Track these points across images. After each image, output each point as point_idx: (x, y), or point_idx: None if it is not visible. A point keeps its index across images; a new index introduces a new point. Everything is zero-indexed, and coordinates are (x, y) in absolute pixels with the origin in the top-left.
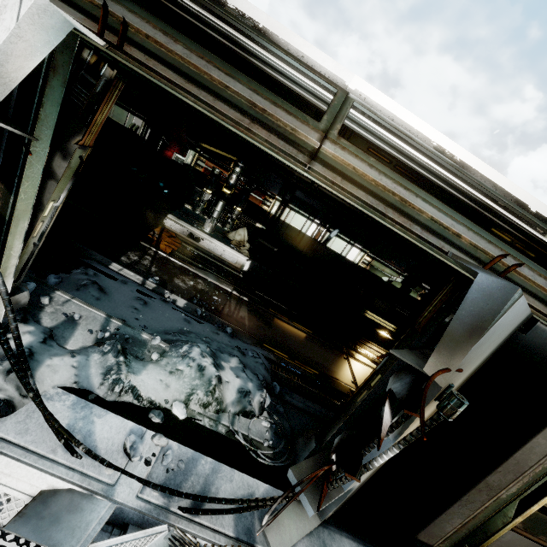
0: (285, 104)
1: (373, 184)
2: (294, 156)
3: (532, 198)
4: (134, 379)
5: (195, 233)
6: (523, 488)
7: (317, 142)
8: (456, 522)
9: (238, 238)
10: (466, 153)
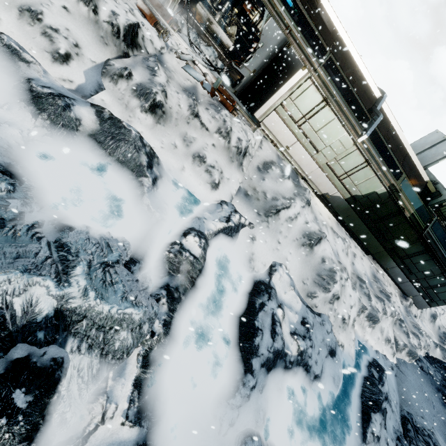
0: None
1: None
2: None
3: (345, 33)
4: (199, 43)
5: (210, 19)
6: (281, 102)
7: None
8: (264, 111)
9: (231, 32)
10: (327, 2)
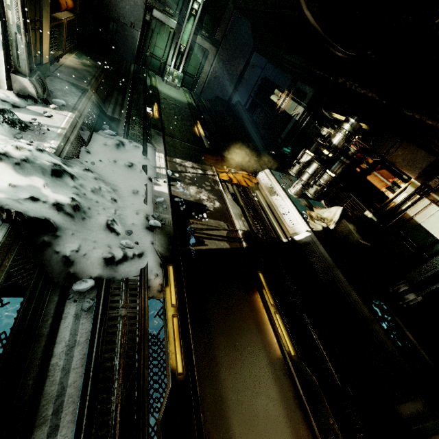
0: None
1: None
2: None
3: None
4: None
5: (275, 188)
6: None
7: None
8: None
9: (325, 215)
10: None
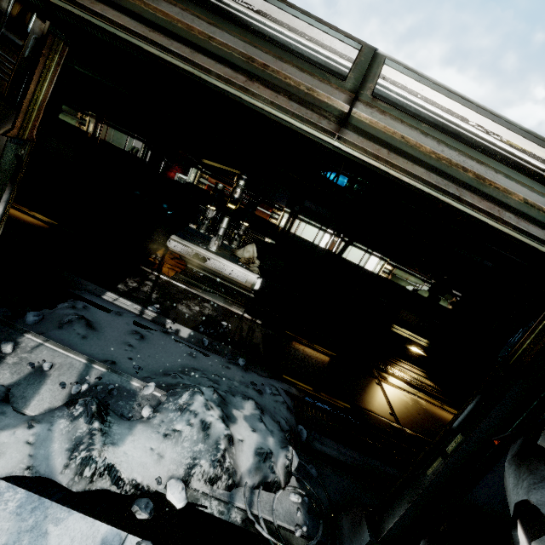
0: (295, 59)
1: (434, 157)
2: (315, 123)
3: None
4: (112, 454)
5: (200, 253)
6: None
7: (345, 104)
8: None
9: (246, 255)
10: (511, 132)
